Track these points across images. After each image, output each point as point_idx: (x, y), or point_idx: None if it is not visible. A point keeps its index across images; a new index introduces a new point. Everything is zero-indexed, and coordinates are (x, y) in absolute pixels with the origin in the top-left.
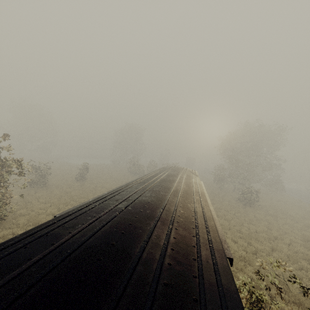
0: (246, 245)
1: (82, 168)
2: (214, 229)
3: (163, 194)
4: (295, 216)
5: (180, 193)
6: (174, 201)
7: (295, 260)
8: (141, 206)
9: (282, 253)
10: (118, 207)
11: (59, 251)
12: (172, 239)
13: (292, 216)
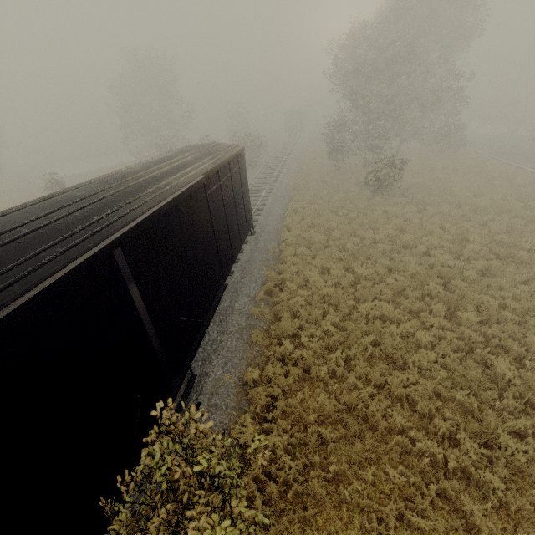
0: (344, 273)
1: (52, 187)
2: None
3: None
4: (462, 195)
5: None
6: None
7: (422, 282)
8: None
9: (405, 273)
10: None
11: None
12: None
13: (455, 195)
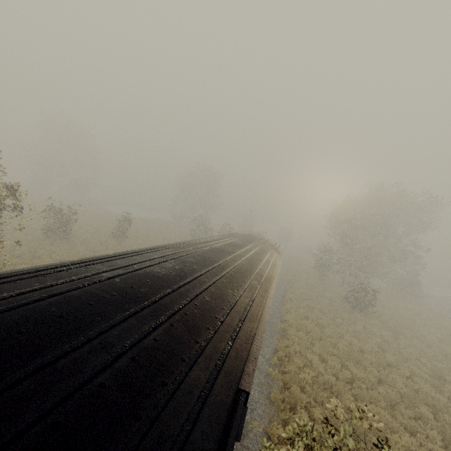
0: (339, 367)
1: (123, 221)
2: (249, 337)
3: (195, 269)
4: (429, 337)
5: (227, 271)
6: (206, 281)
7: (412, 404)
8: (139, 280)
9: (394, 388)
10: (101, 275)
11: None
12: (148, 340)
13: (423, 336)
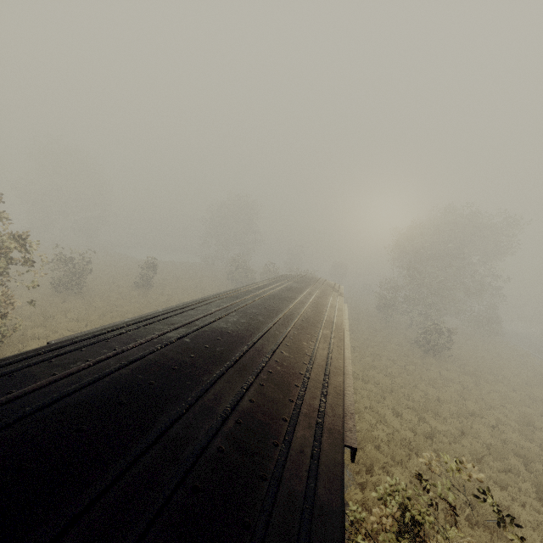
0: (416, 421)
1: (147, 267)
2: (339, 392)
3: (261, 321)
4: (513, 380)
5: (295, 321)
6: (277, 334)
7: (500, 455)
8: (209, 338)
9: (479, 440)
10: (167, 336)
11: (14, 407)
12: (245, 402)
13: (507, 379)
